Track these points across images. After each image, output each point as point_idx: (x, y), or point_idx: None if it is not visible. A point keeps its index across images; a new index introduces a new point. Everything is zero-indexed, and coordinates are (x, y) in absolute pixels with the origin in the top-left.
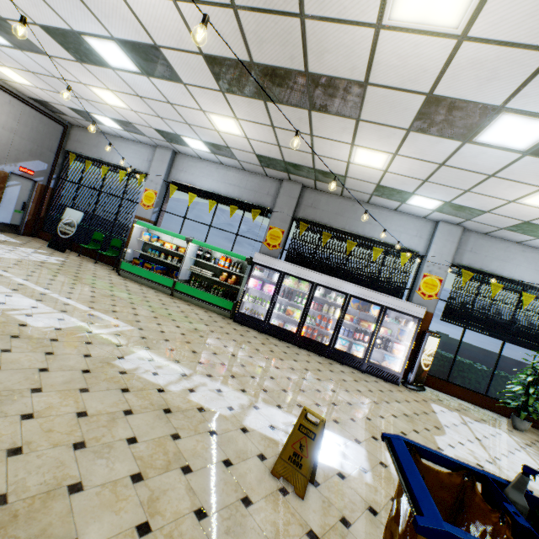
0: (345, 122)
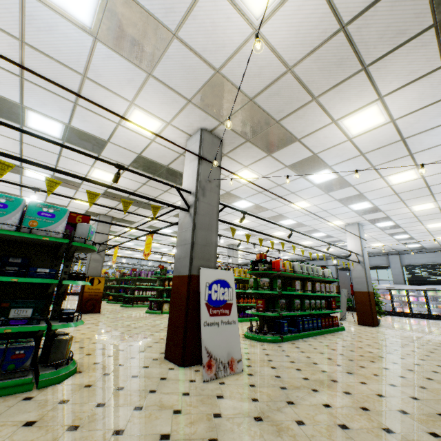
0: None
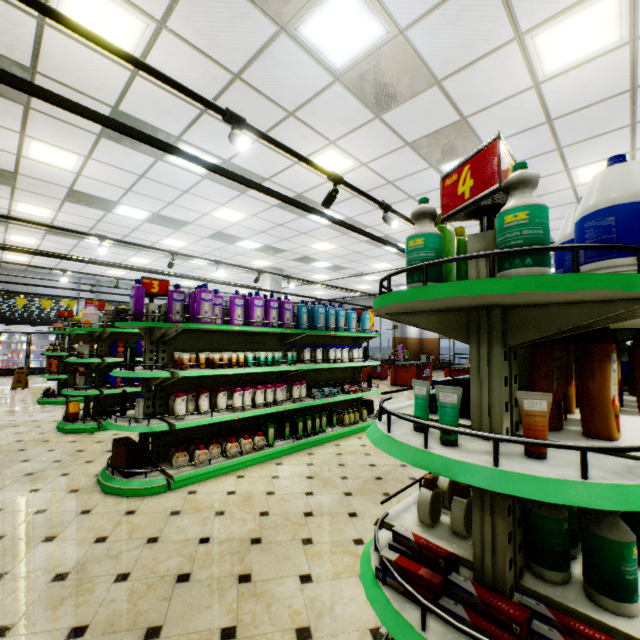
0: None
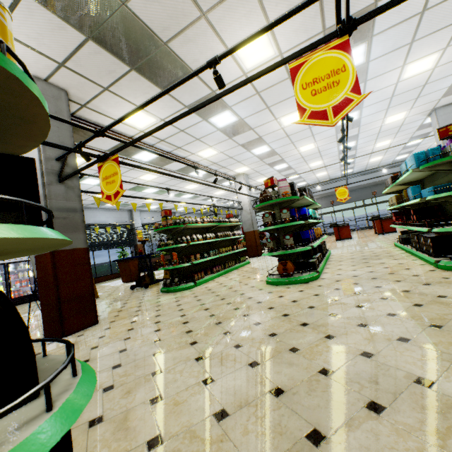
0: None
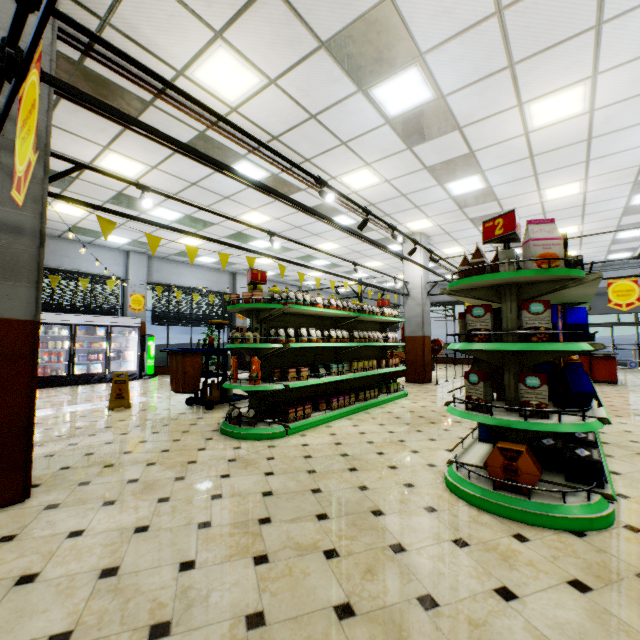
0: (51, 188)
